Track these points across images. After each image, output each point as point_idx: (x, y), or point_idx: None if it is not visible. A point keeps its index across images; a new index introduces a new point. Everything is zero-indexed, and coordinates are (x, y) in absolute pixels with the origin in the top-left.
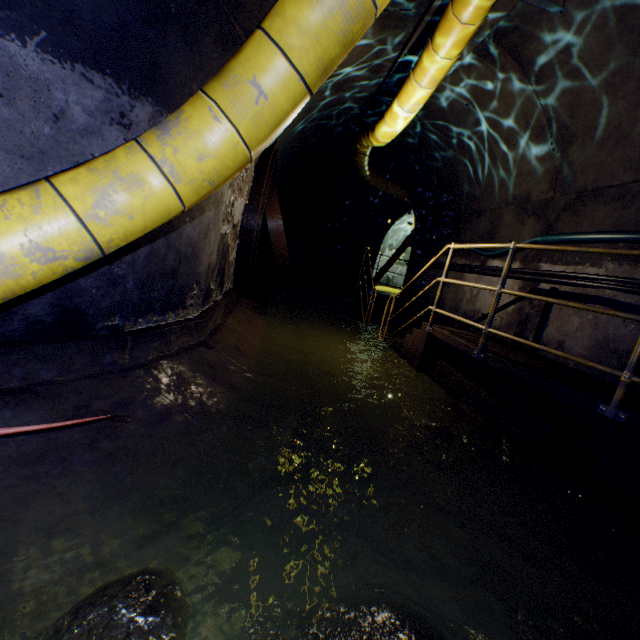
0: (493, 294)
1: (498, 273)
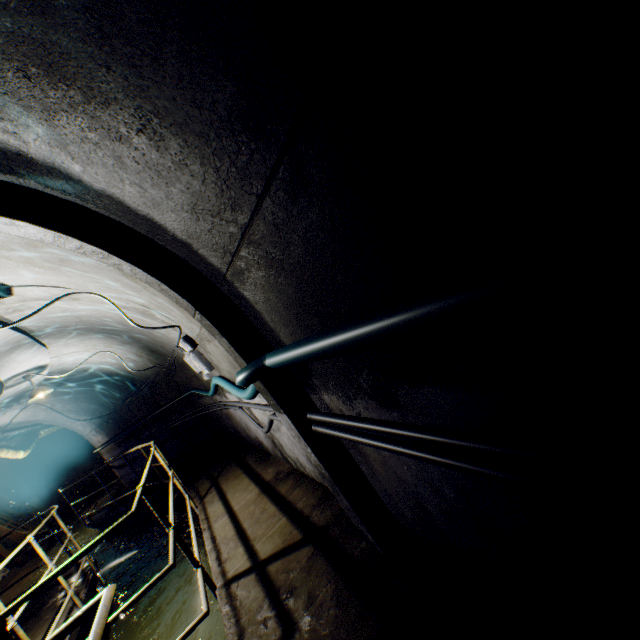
0: None
1: None
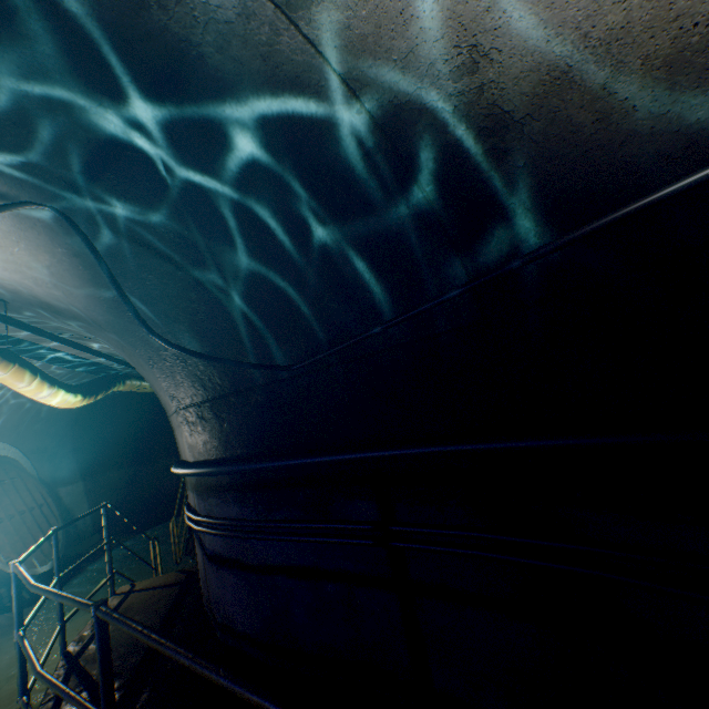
0: None
1: None
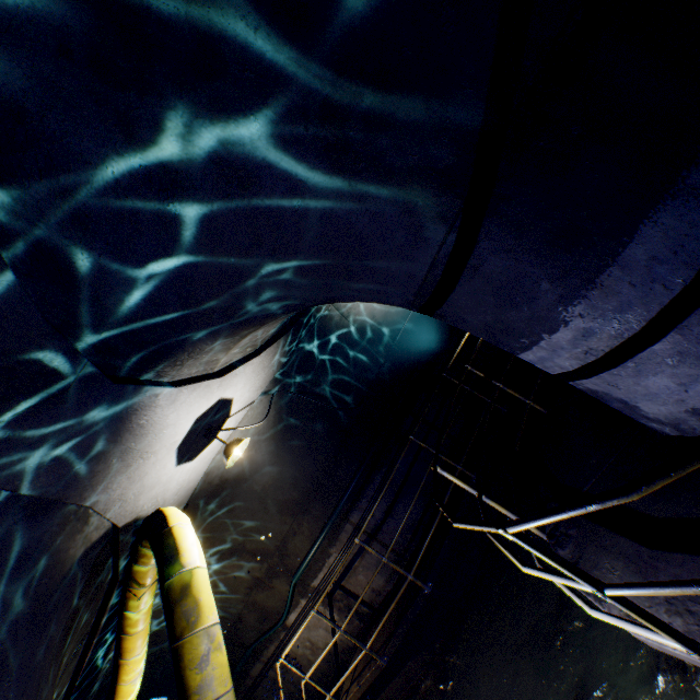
0: (318, 626)
1: (304, 617)
